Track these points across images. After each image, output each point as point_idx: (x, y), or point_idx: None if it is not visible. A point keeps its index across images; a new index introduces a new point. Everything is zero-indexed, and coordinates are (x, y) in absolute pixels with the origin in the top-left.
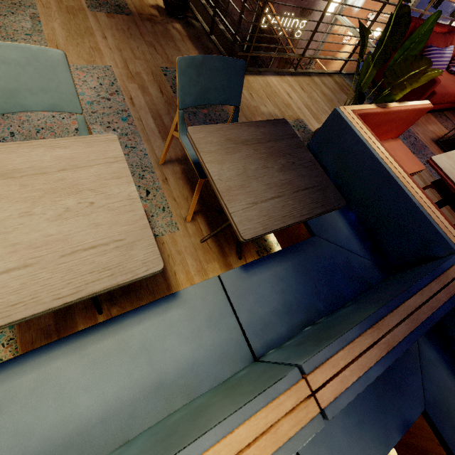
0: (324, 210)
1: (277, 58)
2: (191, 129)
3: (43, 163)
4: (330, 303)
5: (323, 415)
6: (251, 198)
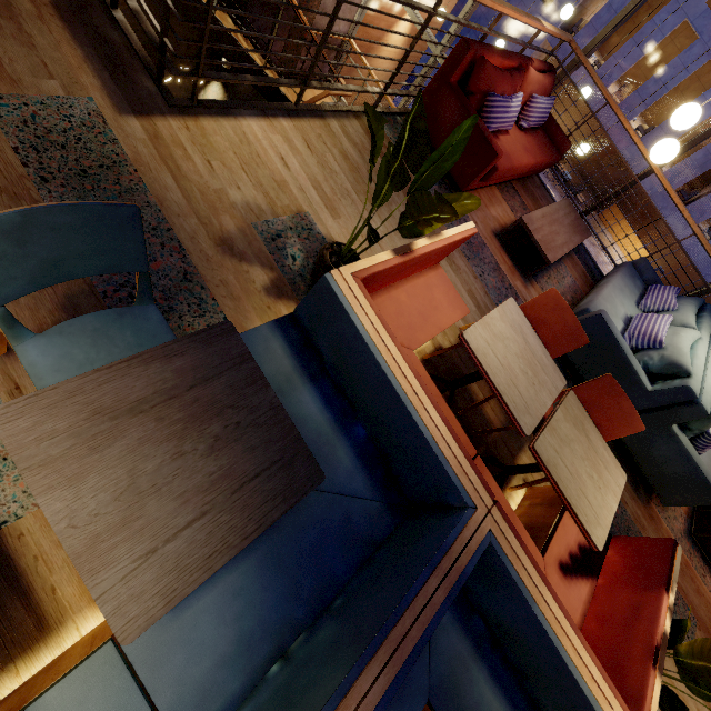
0: (286, 508)
1: (285, 28)
2: None
3: None
4: (316, 602)
5: None
6: (143, 544)
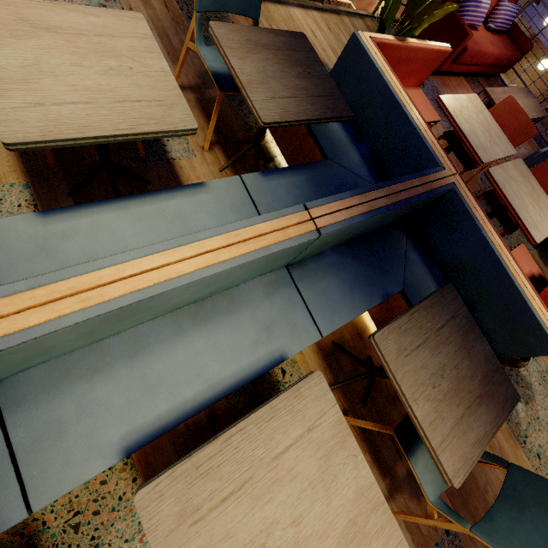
0: (333, 115)
1: None
2: (213, 23)
3: (81, 26)
4: None
5: (319, 233)
6: (270, 93)
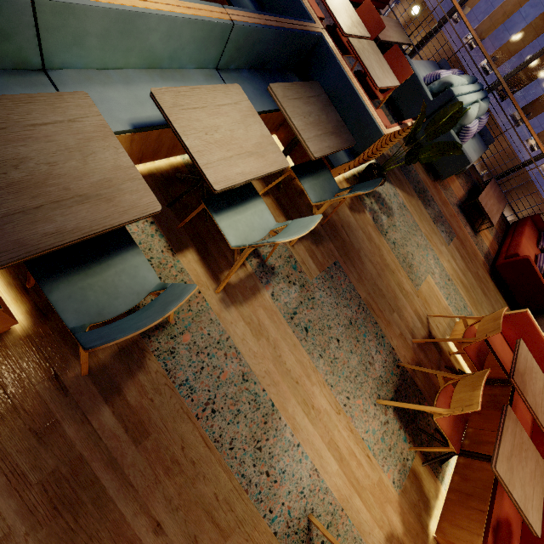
0: None
1: None
2: None
3: None
4: None
5: (233, 24)
6: None
